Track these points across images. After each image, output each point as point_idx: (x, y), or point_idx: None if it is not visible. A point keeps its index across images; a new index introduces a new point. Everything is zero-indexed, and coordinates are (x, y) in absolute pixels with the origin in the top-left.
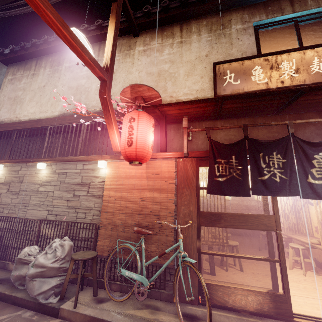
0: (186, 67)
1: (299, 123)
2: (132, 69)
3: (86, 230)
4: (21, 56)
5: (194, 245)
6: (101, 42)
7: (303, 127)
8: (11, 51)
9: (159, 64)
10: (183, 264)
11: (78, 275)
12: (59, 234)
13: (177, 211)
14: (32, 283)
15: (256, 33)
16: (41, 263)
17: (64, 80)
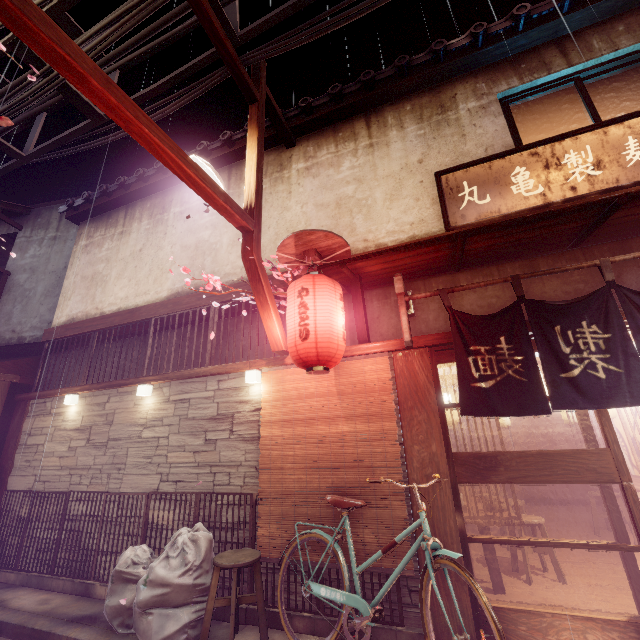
0: (386, 186)
1: (623, 260)
2: (288, 202)
3: (233, 507)
4: (102, 205)
5: (452, 524)
6: (231, 165)
7: (633, 266)
8: (86, 201)
9: (336, 187)
10: (435, 564)
11: (231, 600)
12: (184, 519)
13: (407, 456)
14: (146, 620)
15: (507, 111)
16: (160, 578)
17: (174, 235)
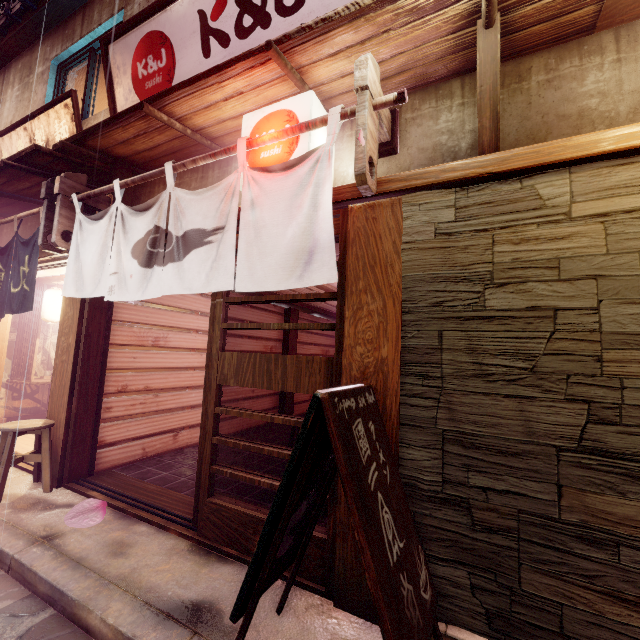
0: None
1: None
2: None
3: None
4: None
5: None
6: None
7: None
8: None
9: None
10: None
11: None
12: None
13: None
14: None
15: (60, 78)
16: None
17: None
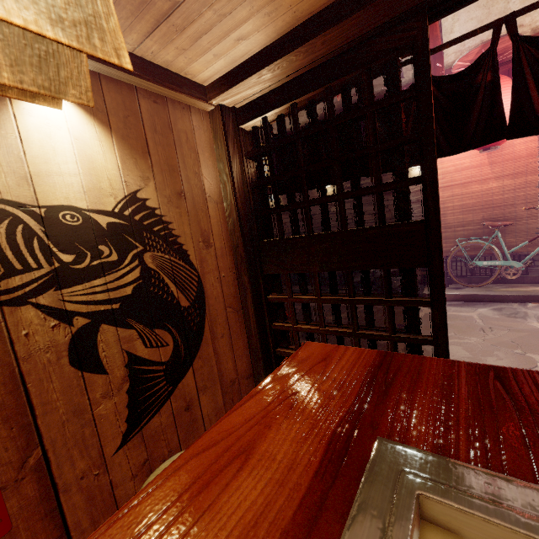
0: None
1: None
2: None
3: None
4: None
5: None
6: None
7: None
8: None
9: None
10: None
11: None
12: None
13: None
14: None
15: None
16: None
17: None
